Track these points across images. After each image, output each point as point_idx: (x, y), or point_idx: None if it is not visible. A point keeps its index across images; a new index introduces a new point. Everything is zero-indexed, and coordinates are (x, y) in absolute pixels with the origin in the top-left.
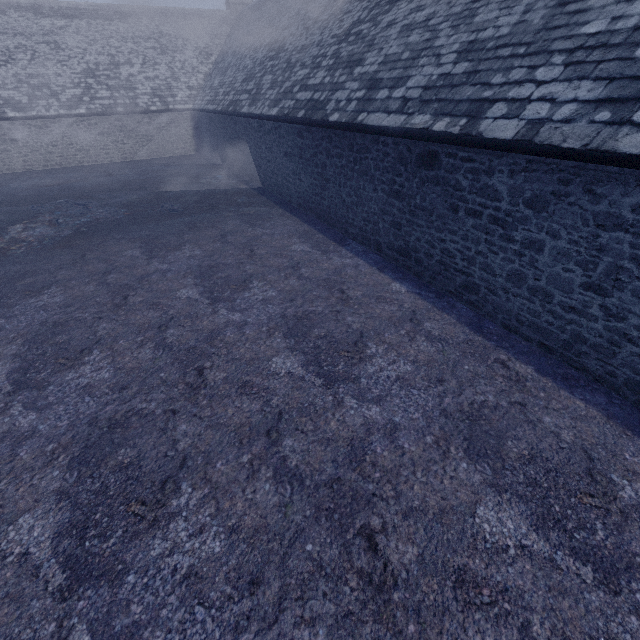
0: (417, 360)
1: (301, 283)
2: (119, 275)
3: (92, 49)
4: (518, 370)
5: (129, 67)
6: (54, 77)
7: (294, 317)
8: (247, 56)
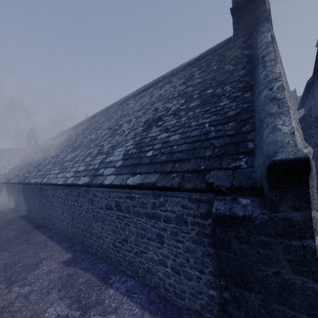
0: (14, 251)
1: None
2: None
3: None
4: (49, 244)
5: None
6: None
7: None
8: (24, 162)
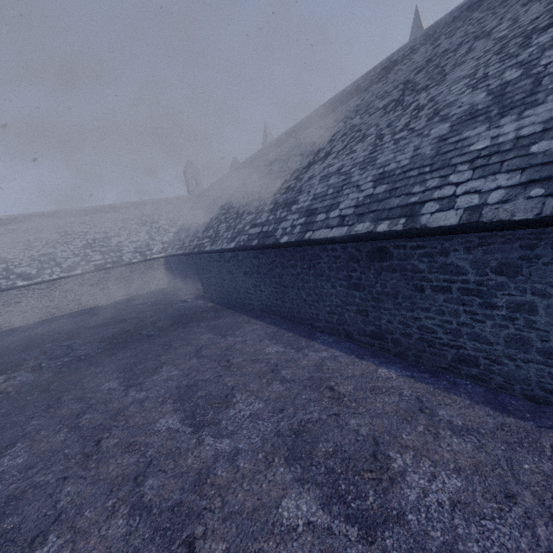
0: (460, 467)
1: (286, 387)
2: (94, 414)
3: (92, 231)
4: None
5: (118, 237)
6: (60, 253)
7: (290, 432)
8: (205, 216)
